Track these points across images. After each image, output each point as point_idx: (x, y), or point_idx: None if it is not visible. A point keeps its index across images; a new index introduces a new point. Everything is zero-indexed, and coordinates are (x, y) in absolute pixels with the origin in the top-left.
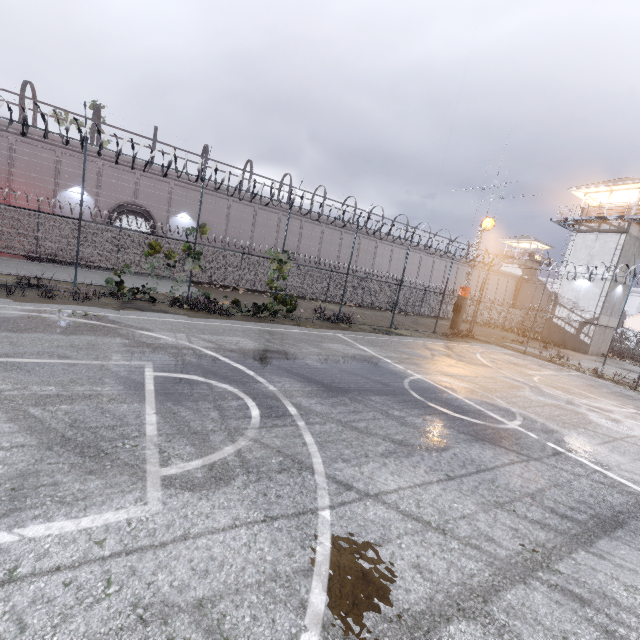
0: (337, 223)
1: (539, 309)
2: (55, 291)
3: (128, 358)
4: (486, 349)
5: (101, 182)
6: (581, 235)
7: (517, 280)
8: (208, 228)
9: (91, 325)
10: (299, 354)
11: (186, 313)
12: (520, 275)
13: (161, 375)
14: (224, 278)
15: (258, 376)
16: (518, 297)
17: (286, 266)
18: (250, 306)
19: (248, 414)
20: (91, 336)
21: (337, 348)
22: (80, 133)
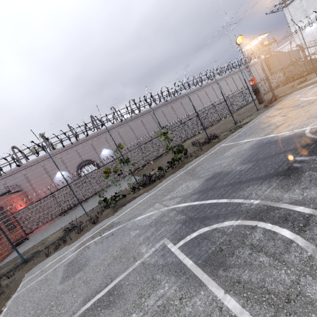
0: (165, 103)
1: (287, 64)
2: (82, 224)
3: (150, 245)
4: (298, 95)
5: (65, 163)
6: (289, 6)
7: (264, 61)
8: (122, 144)
9: (112, 234)
10: (225, 169)
11: (144, 191)
12: (263, 57)
13: (181, 245)
14: (140, 163)
15: (232, 199)
16: (271, 68)
17: (168, 134)
18: (164, 165)
19: (284, 239)
20: (117, 242)
21: (235, 151)
22: (40, 146)
